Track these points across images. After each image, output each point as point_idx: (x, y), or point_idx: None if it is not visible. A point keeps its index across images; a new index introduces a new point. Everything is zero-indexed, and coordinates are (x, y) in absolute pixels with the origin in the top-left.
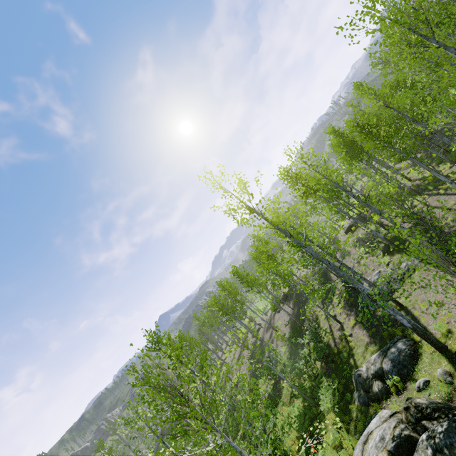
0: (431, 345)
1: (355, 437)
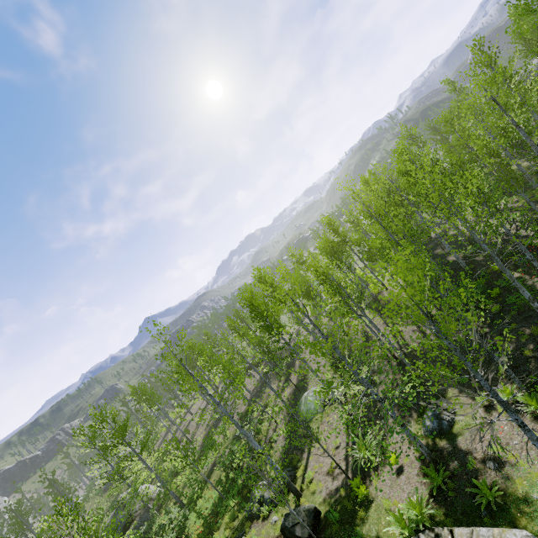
0: (291, 492)
1: None
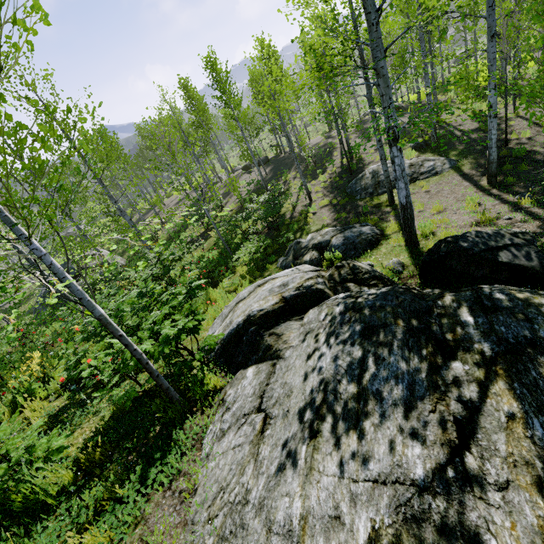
0: (405, 235)
1: None
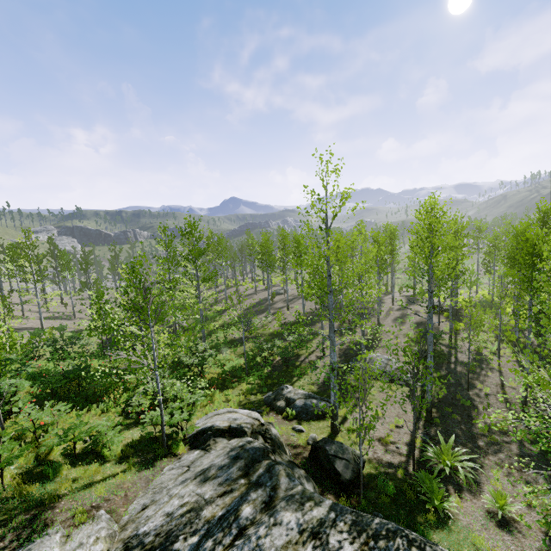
0: (331, 423)
1: (240, 406)
